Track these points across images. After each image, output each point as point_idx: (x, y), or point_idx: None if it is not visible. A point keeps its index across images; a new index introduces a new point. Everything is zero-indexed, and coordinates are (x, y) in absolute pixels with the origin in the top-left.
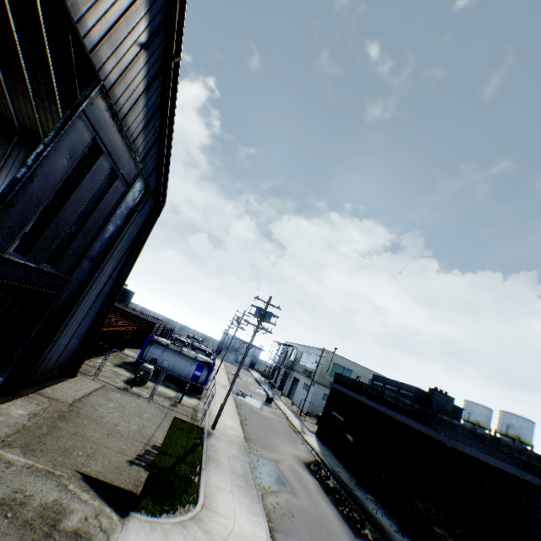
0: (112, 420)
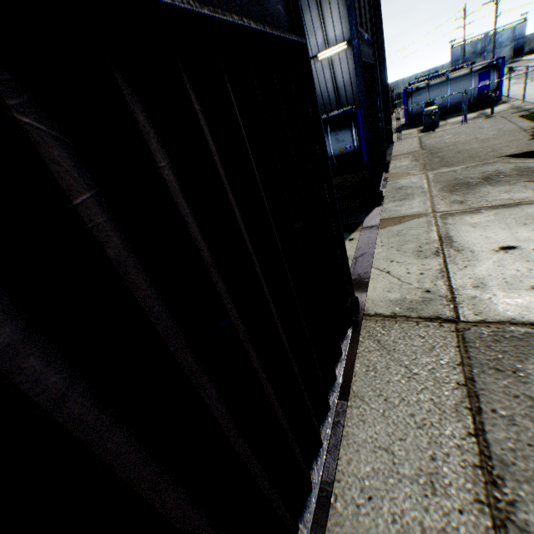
0: (466, 140)
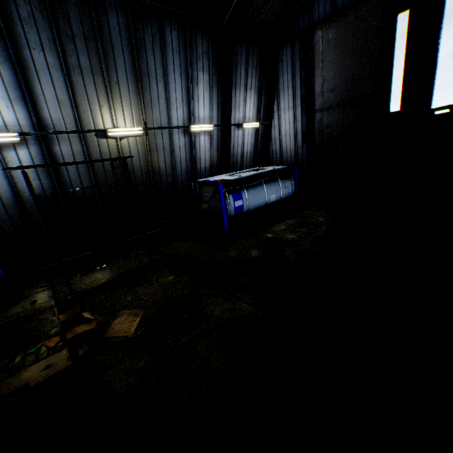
0: None
